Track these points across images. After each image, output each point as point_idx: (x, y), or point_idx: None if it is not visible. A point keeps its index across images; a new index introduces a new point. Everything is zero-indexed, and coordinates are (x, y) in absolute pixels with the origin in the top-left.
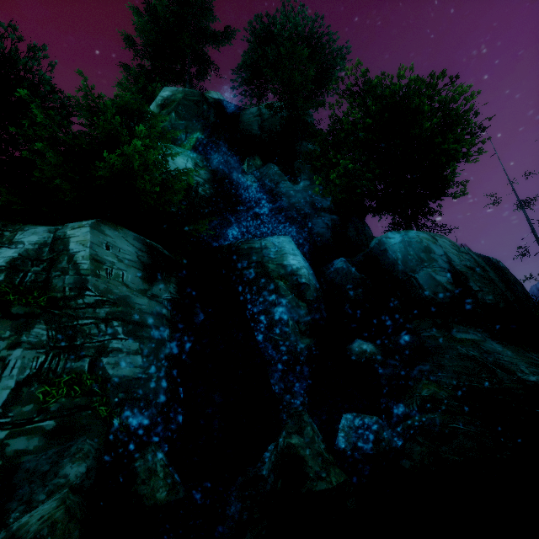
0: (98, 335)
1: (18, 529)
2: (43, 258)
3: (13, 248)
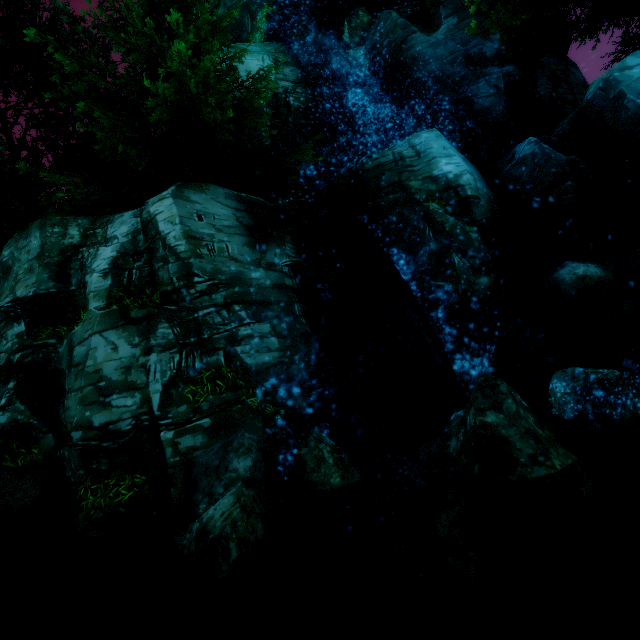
0: (224, 324)
1: (207, 522)
2: (141, 250)
3: (109, 245)
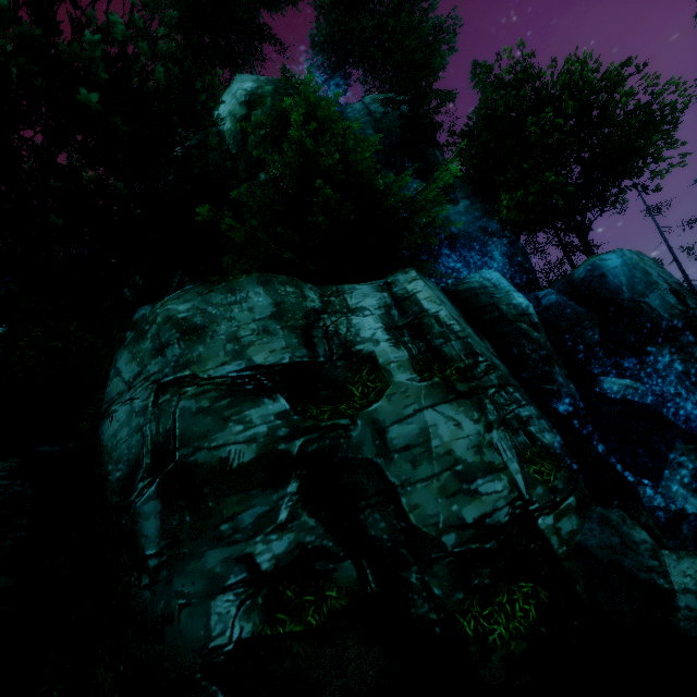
0: (507, 405)
1: None
2: (398, 325)
3: (362, 316)
